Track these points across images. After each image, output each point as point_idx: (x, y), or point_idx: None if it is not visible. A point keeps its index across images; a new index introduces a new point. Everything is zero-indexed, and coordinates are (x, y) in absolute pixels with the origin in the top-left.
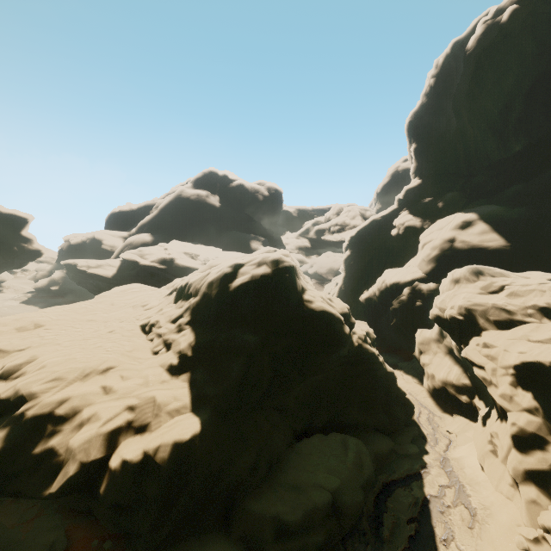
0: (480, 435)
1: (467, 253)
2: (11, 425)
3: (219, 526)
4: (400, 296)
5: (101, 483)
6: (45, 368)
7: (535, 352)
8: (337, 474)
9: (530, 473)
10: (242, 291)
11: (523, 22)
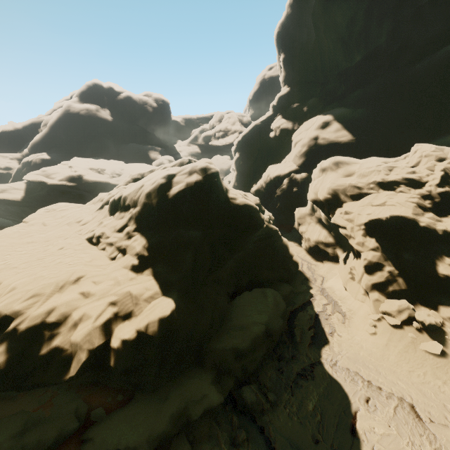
0: (343, 270)
1: (326, 147)
2: (7, 340)
3: (195, 364)
4: (282, 186)
5: (109, 360)
6: (16, 289)
7: (377, 212)
8: (264, 313)
9: (375, 285)
10: (180, 197)
11: None
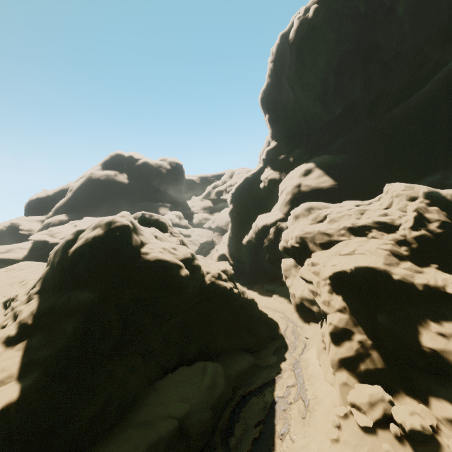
0: (319, 336)
1: (310, 194)
2: None
3: None
4: (269, 235)
5: None
6: None
7: (342, 263)
8: (188, 401)
9: (343, 360)
10: (78, 254)
11: (323, 17)
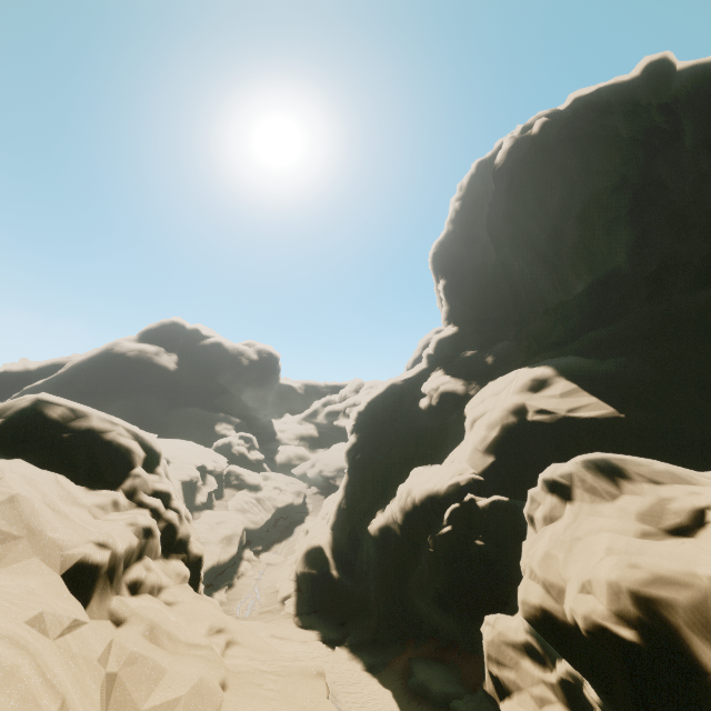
0: None
1: (552, 434)
2: None
3: None
4: (441, 526)
5: None
6: None
7: None
8: None
9: None
10: None
11: (558, 135)
